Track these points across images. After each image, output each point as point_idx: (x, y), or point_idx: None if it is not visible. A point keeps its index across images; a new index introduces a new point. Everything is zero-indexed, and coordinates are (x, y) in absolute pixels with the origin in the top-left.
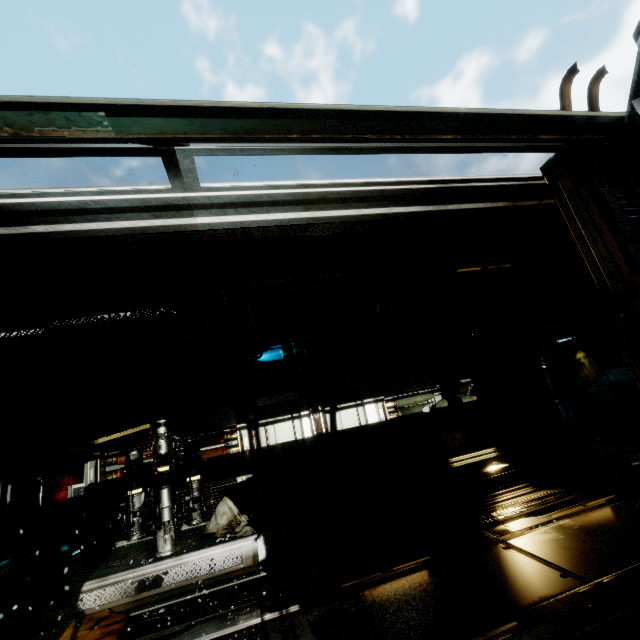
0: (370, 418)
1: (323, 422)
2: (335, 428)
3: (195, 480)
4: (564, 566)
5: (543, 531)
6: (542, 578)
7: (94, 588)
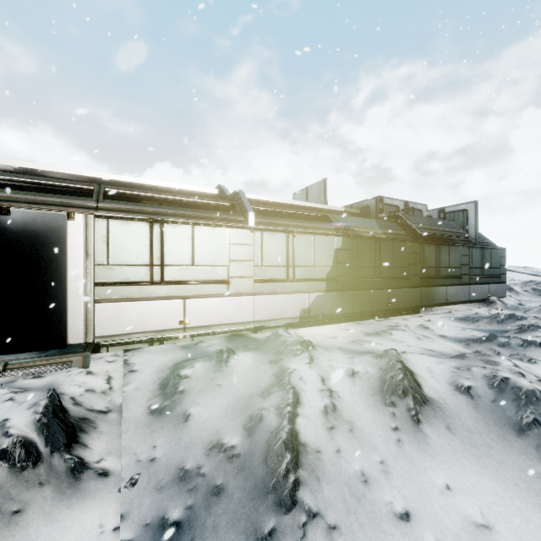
0: None
1: None
2: None
3: None
4: None
5: None
6: None
7: None
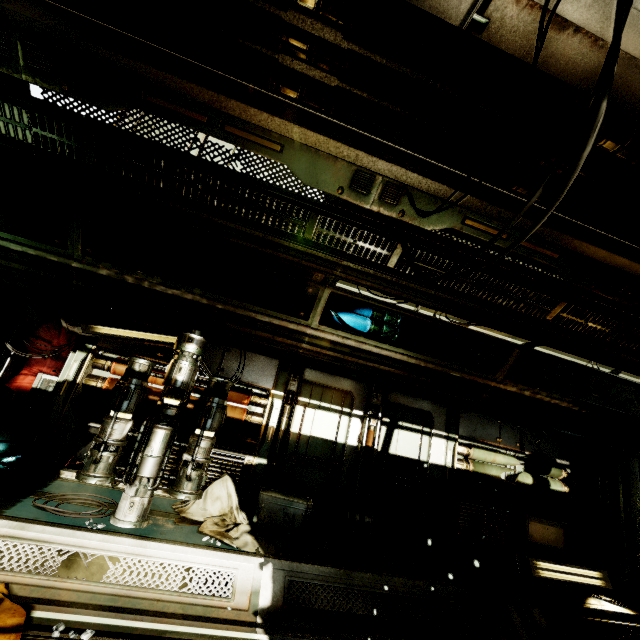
0: (433, 456)
1: (377, 434)
2: (387, 448)
3: (207, 437)
4: None
5: None
6: None
7: (1, 534)
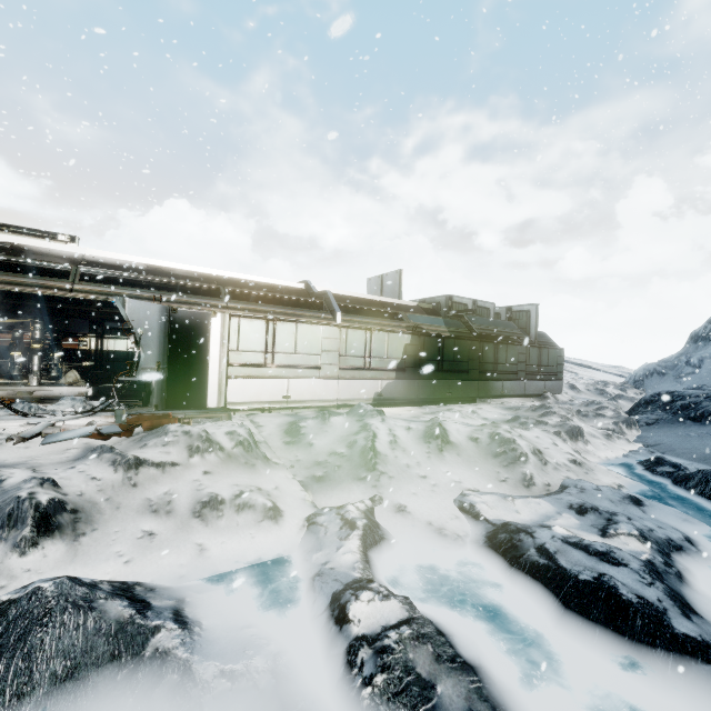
0: None
1: None
2: None
3: (57, 355)
4: None
5: None
6: None
7: None
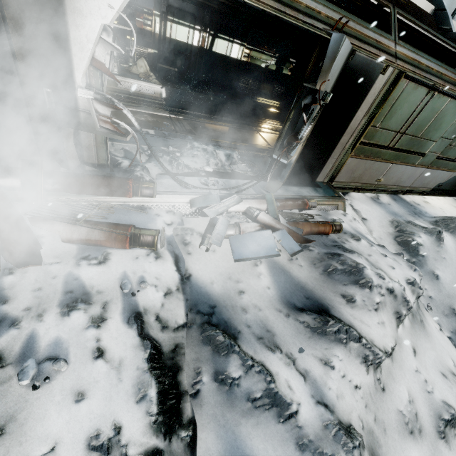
0: (233, 54)
1: (206, 41)
2: (211, 49)
3: (132, 40)
4: (269, 143)
5: (271, 135)
6: (261, 142)
7: None
